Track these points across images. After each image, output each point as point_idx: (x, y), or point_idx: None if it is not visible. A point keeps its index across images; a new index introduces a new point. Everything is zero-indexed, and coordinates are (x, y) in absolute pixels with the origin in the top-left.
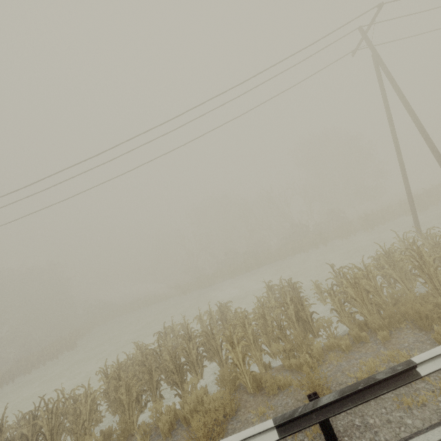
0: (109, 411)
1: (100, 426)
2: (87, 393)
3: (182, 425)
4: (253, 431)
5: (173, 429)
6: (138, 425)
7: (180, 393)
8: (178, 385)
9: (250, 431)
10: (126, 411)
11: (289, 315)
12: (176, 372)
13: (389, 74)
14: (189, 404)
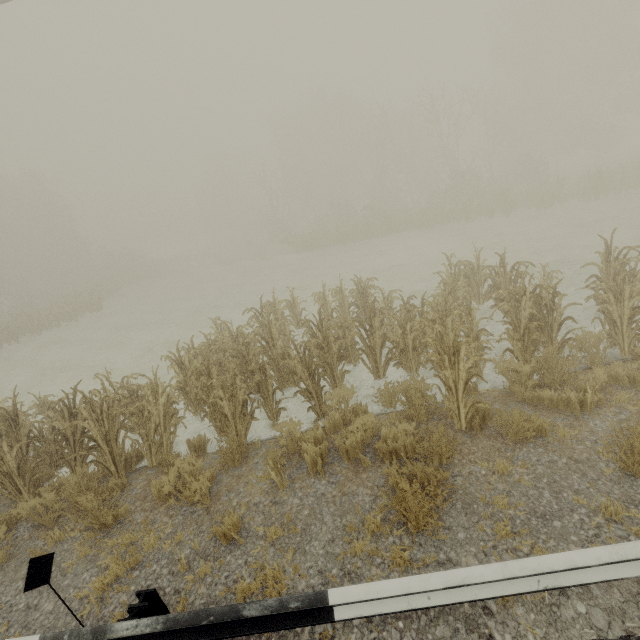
0: (190, 411)
1: (178, 428)
2: (155, 389)
3: (340, 460)
4: (621, 555)
5: (324, 463)
6: (252, 443)
7: (314, 407)
8: (311, 395)
9: (611, 552)
10: (230, 423)
11: (521, 317)
12: (305, 376)
13: None
14: (355, 435)
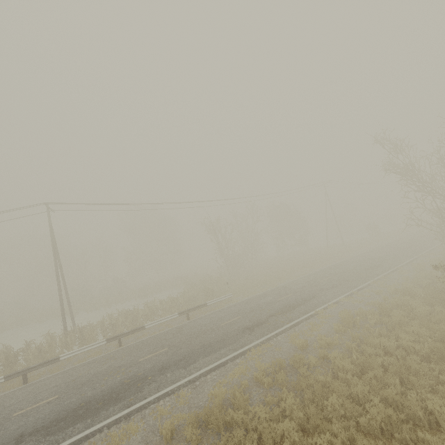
0: None
1: None
2: None
3: None
4: None
5: None
6: None
7: None
8: None
9: None
10: None
11: None
12: None
13: (52, 239)
14: None
